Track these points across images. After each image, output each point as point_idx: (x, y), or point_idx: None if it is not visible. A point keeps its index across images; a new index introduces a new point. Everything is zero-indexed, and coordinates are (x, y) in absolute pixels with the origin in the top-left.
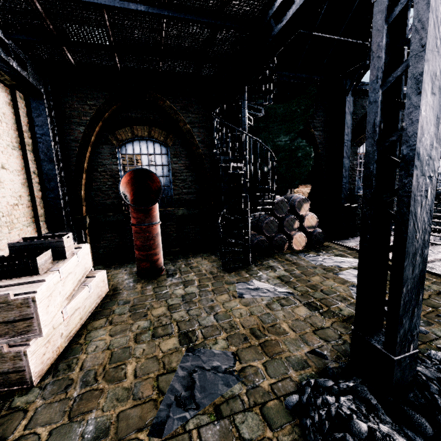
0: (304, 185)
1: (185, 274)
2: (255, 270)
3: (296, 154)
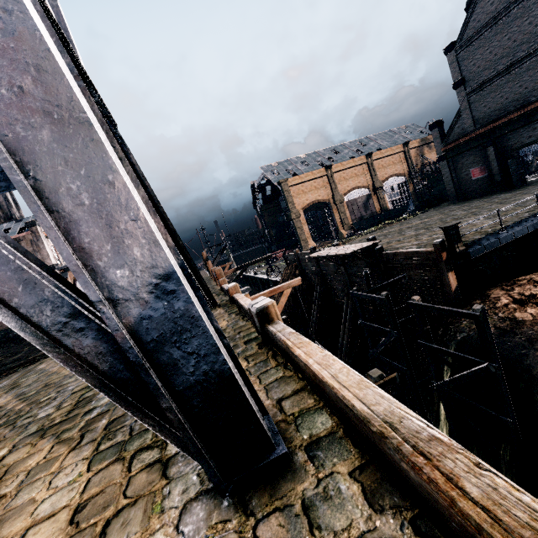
0: None
1: None
2: None
3: None
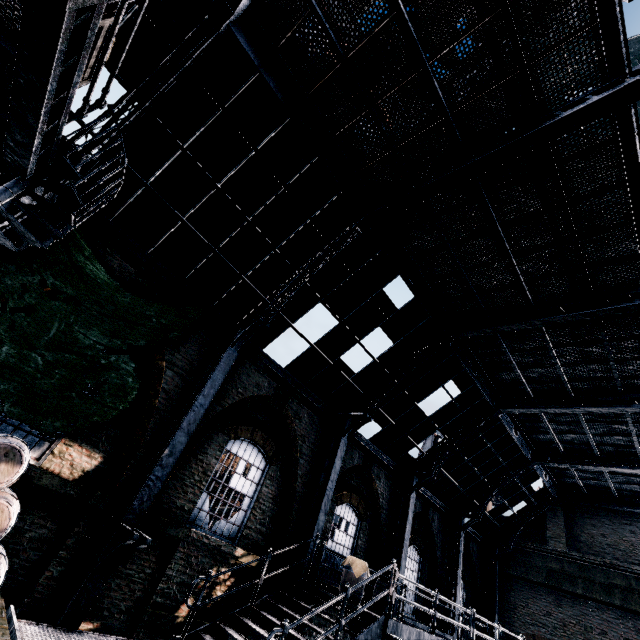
0: (88, 448)
1: None
2: None
3: (101, 375)
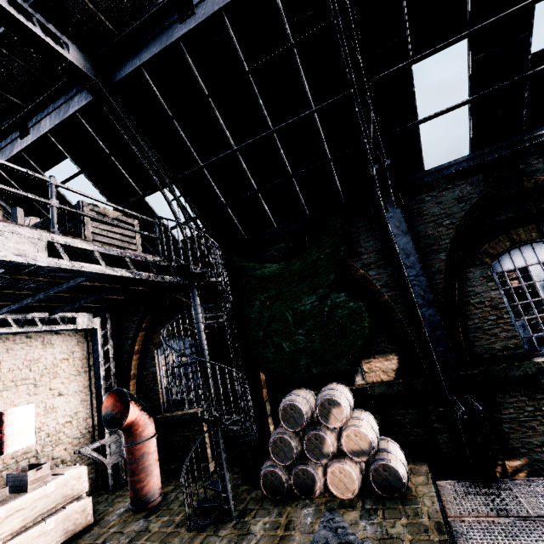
0: (380, 356)
1: (160, 515)
2: (219, 536)
3: (334, 317)
